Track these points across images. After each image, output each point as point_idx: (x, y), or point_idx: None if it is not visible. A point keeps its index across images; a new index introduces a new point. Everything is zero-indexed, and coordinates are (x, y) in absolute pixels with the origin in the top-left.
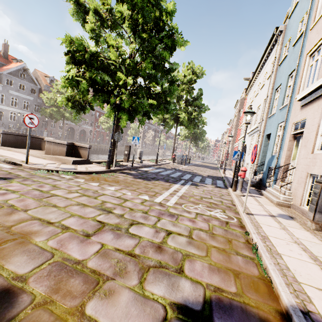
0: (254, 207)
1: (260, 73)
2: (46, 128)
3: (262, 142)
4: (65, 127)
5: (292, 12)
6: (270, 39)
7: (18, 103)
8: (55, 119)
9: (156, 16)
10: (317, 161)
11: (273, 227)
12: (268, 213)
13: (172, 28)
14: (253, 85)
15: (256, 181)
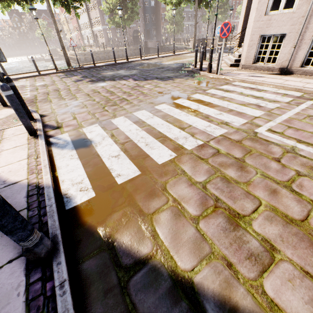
0: None
1: None
2: (200, 31)
3: None
4: (209, 27)
5: None
6: None
7: (186, 17)
8: (209, 22)
9: None
10: None
11: None
12: None
13: None
14: None
15: None
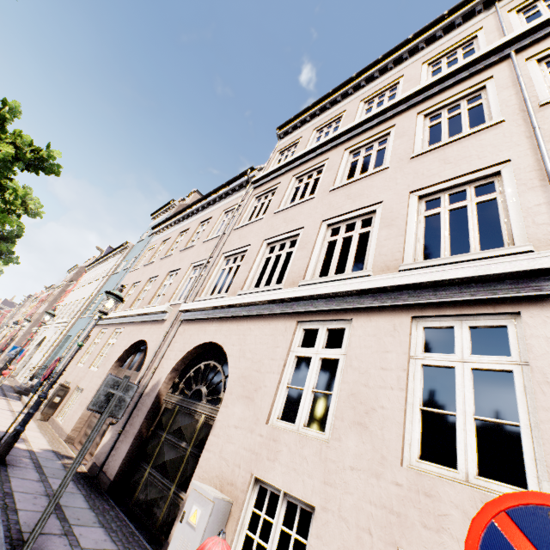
0: (1, 405)
1: (106, 262)
2: None
3: (62, 342)
4: None
5: (140, 241)
6: (122, 245)
7: None
8: None
9: (2, 182)
10: (75, 371)
11: (6, 414)
12: (11, 409)
13: (13, 203)
14: (96, 268)
15: (26, 387)
